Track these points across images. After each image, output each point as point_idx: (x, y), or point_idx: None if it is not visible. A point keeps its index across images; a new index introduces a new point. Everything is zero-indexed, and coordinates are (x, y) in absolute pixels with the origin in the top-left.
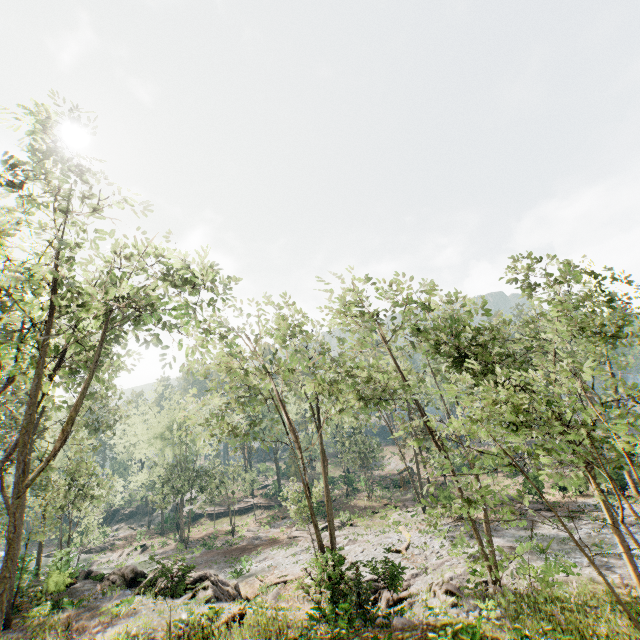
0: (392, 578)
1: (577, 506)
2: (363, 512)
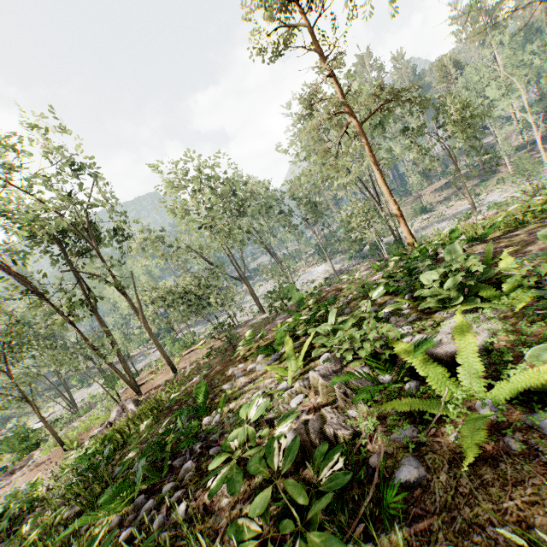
0: (22, 433)
1: (138, 354)
2: (31, 413)
